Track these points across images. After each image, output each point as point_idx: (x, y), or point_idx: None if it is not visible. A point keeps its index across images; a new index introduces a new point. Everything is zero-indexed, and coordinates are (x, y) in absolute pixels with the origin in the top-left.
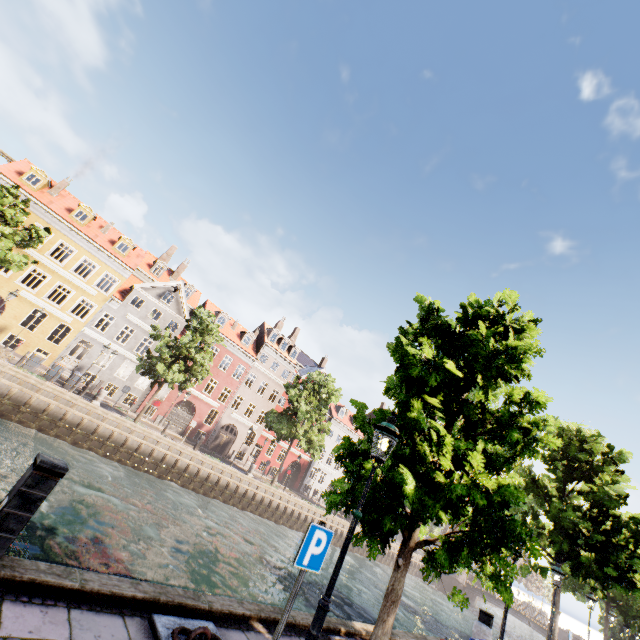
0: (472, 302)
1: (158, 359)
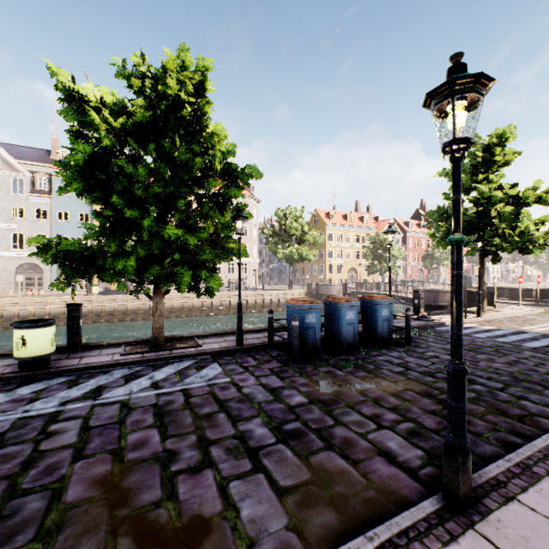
0: None
1: (439, 260)
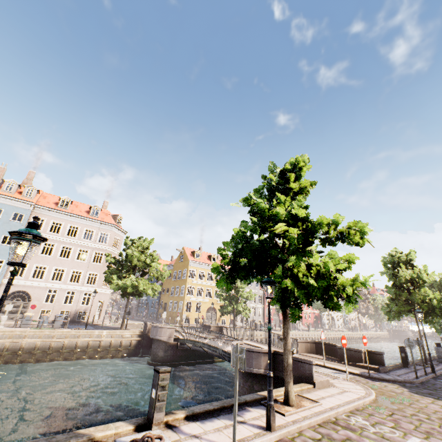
0: (439, 274)
1: None
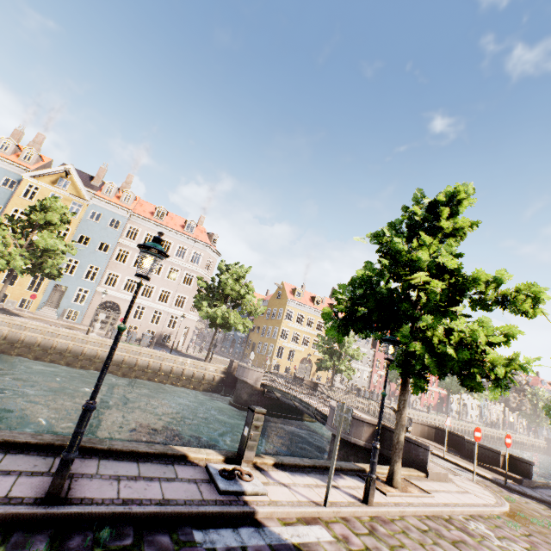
0: None
1: None
